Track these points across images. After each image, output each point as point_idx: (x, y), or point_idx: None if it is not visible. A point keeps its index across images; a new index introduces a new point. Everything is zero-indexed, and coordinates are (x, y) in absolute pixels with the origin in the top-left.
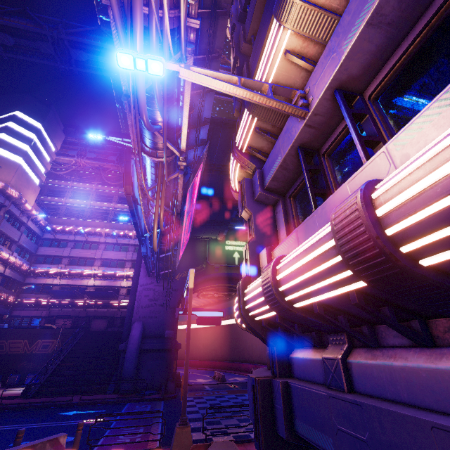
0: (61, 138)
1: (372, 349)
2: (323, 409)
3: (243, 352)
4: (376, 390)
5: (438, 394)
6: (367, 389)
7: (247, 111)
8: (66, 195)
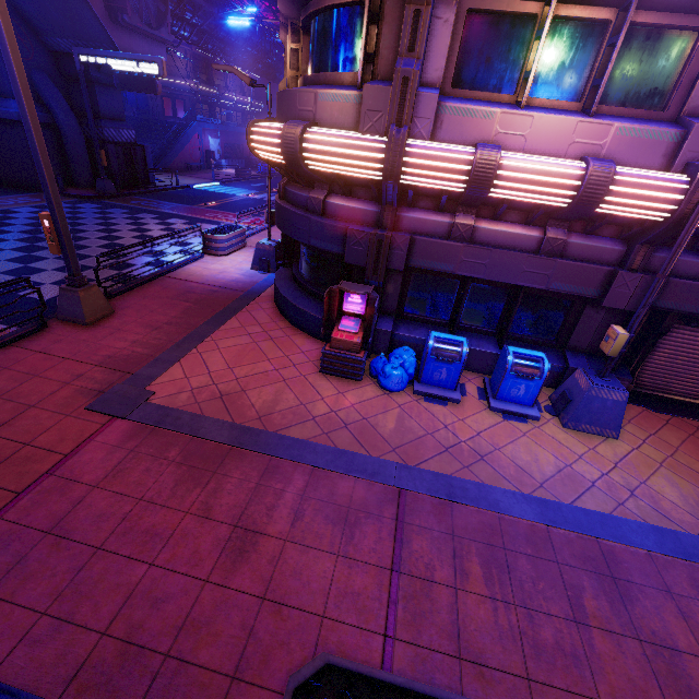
0: None
1: (491, 221)
2: (453, 252)
3: None
4: (488, 242)
5: (523, 244)
6: (482, 241)
7: None
8: None
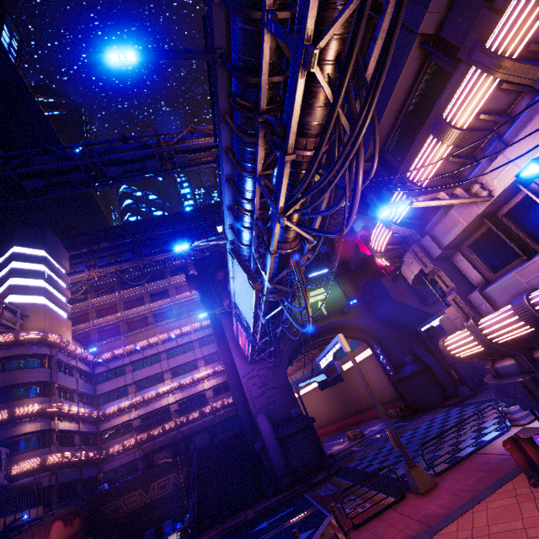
0: (66, 256)
1: None
2: None
3: (359, 402)
4: None
5: None
6: None
7: (402, 195)
8: (90, 317)
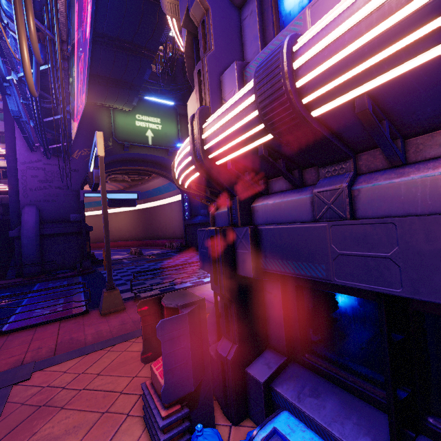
0: None
1: (393, 169)
2: (315, 241)
3: (157, 231)
4: (397, 209)
5: None
6: (381, 211)
7: None
8: None
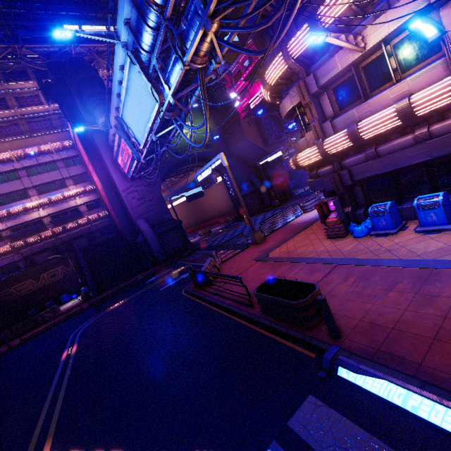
0: None
1: (385, 143)
2: (370, 166)
3: (206, 214)
4: (387, 153)
5: (406, 144)
6: (384, 154)
7: (308, 31)
8: None
